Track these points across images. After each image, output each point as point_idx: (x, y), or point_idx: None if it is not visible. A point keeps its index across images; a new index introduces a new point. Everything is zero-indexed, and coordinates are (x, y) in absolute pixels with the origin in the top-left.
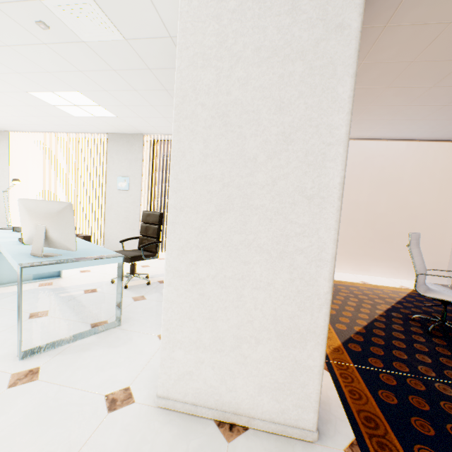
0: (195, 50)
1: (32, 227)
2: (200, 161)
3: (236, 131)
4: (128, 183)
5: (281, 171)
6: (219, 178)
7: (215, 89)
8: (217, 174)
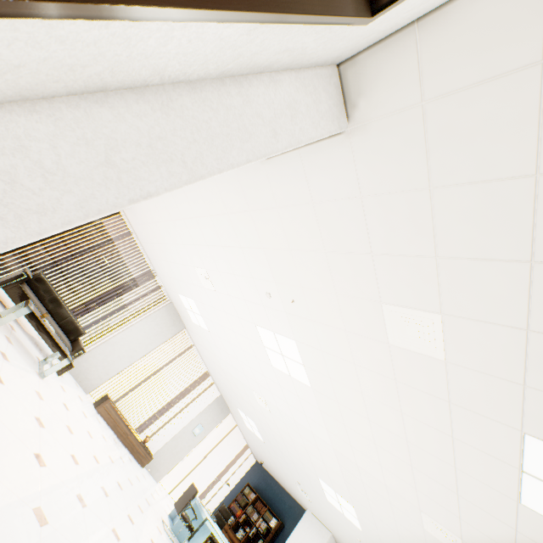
0: None
1: None
2: None
3: None
4: (200, 432)
5: None
6: None
7: None
8: None
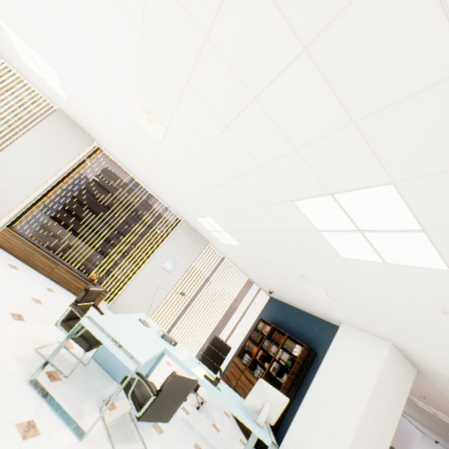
0: (377, 390)
1: (260, 401)
2: (364, 430)
3: (375, 424)
4: (174, 268)
5: (378, 444)
6: (365, 439)
7: (376, 407)
8: (365, 438)
